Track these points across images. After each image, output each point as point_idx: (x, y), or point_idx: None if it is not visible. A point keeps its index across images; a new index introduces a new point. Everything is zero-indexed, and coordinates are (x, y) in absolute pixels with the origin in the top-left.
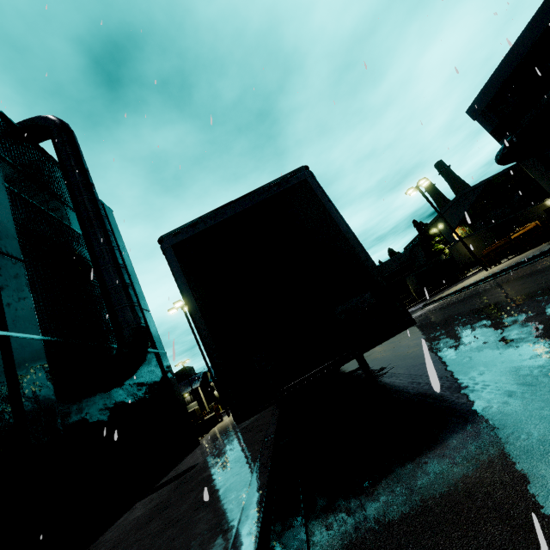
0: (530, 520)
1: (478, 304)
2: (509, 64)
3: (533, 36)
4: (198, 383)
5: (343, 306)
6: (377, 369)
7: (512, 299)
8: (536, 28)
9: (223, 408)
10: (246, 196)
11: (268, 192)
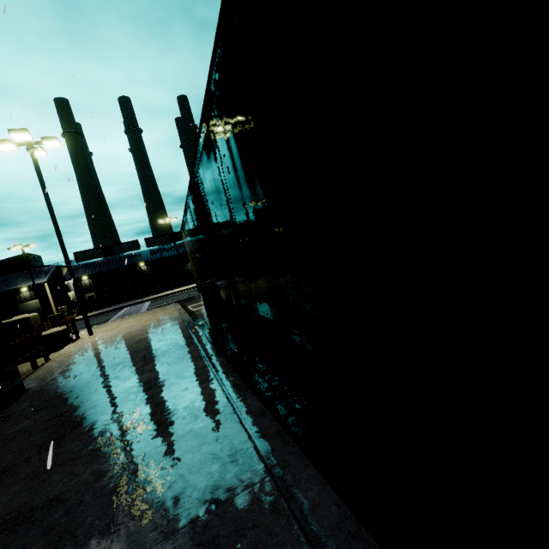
0: None
1: None
2: None
3: None
4: (46, 278)
5: None
6: None
7: None
8: None
9: (79, 314)
10: None
11: None
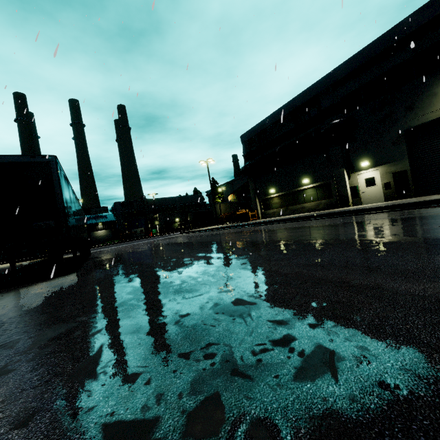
0: (33, 288)
1: (174, 241)
2: (261, 126)
3: (271, 121)
4: None
5: (38, 223)
6: (98, 257)
7: (175, 243)
8: (273, 119)
9: None
10: (12, 155)
11: (25, 159)
